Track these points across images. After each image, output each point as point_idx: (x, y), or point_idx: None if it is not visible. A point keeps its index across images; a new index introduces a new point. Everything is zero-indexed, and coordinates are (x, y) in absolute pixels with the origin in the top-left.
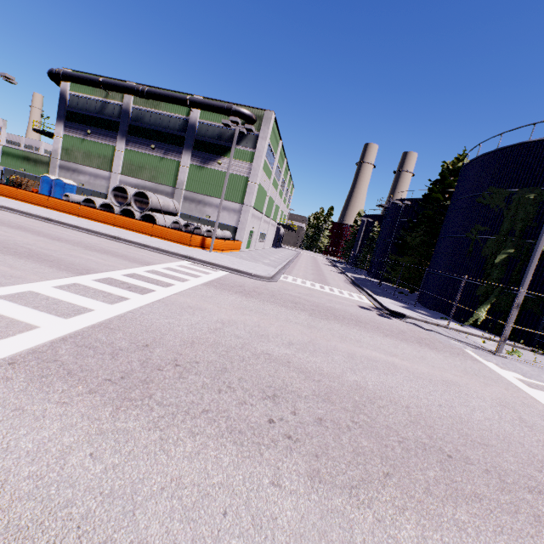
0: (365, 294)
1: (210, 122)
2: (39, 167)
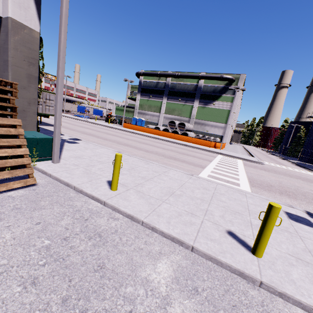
0: None
1: (209, 84)
2: (129, 114)
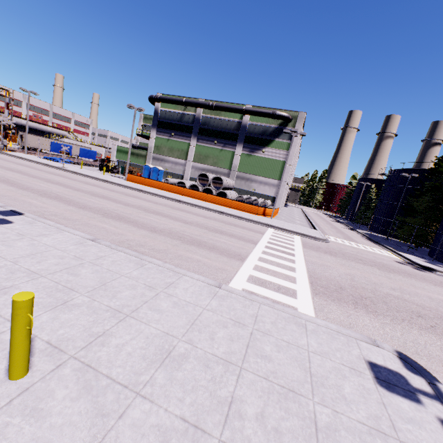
0: (389, 250)
1: (257, 123)
2: (139, 159)
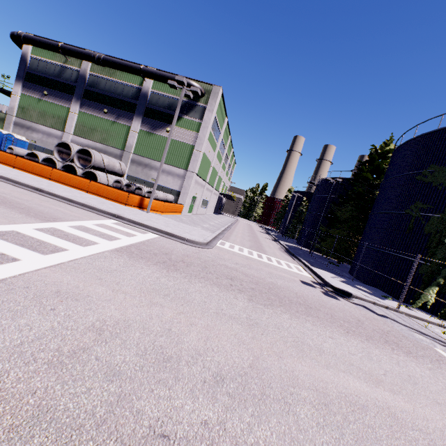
0: (302, 265)
1: (161, 93)
2: None
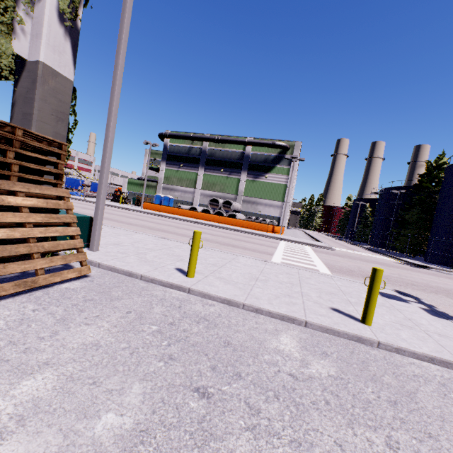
0: (388, 256)
1: (258, 152)
2: (150, 189)
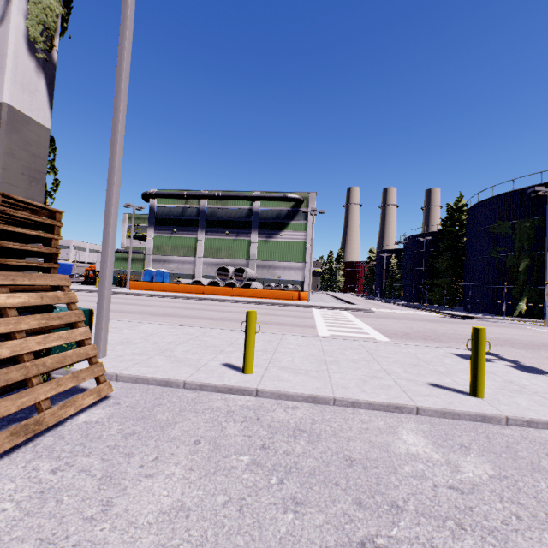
0: (429, 311)
1: (269, 208)
2: (135, 264)
